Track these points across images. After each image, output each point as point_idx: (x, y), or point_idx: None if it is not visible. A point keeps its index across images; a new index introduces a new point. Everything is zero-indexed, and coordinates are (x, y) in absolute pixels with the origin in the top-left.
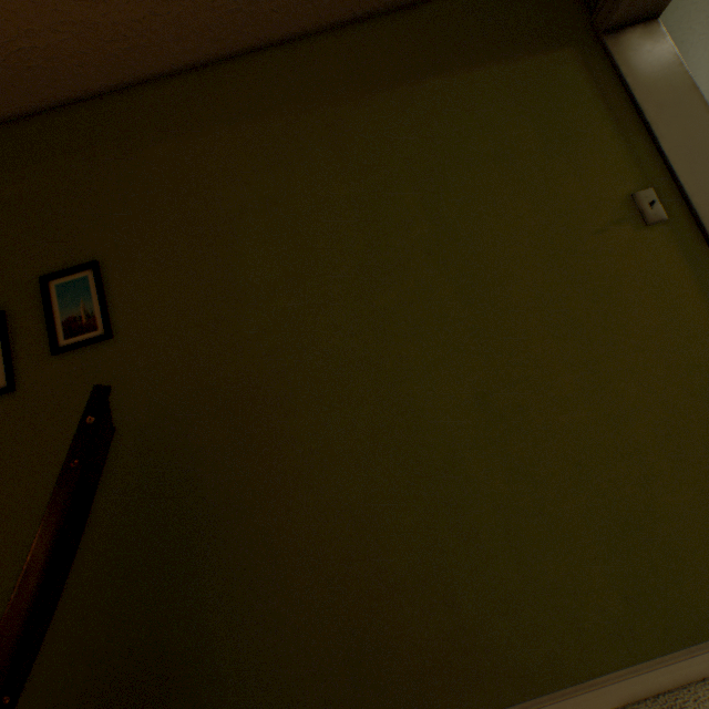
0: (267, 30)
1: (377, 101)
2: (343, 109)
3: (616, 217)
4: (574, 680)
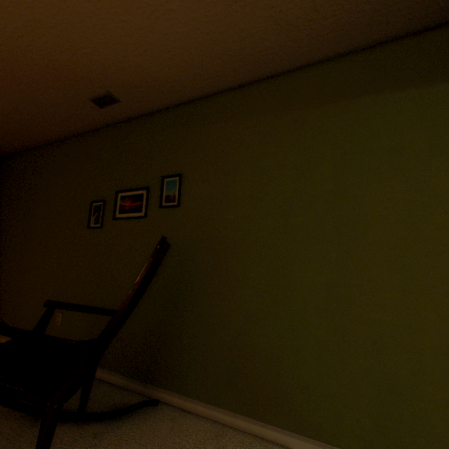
0: (277, 68)
1: (326, 109)
2: (305, 112)
3: None
4: (328, 442)
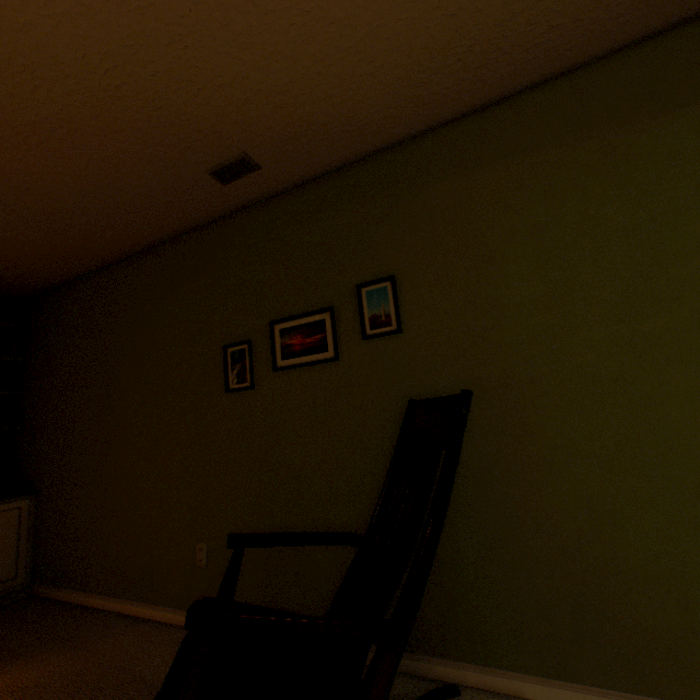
0: (554, 66)
1: (668, 121)
2: (626, 134)
3: None
4: None
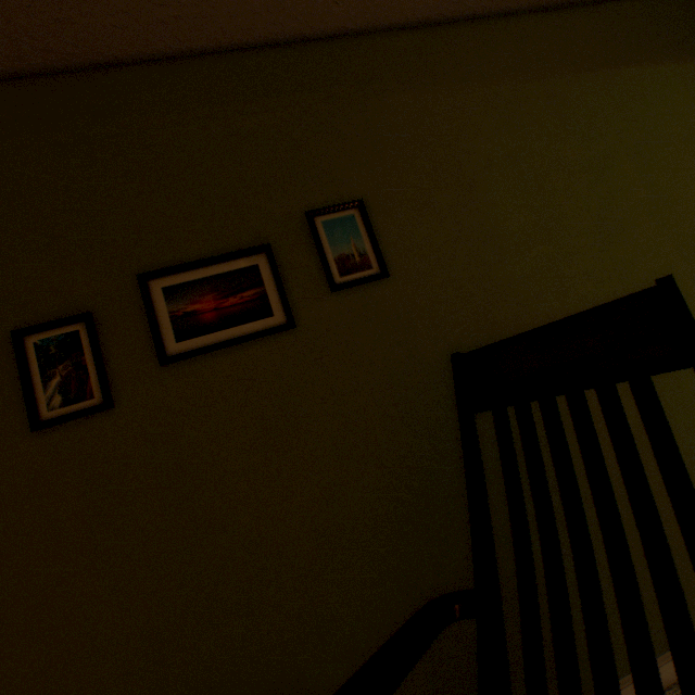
0: (495, 1)
1: (585, 80)
2: (559, 83)
3: None
4: None
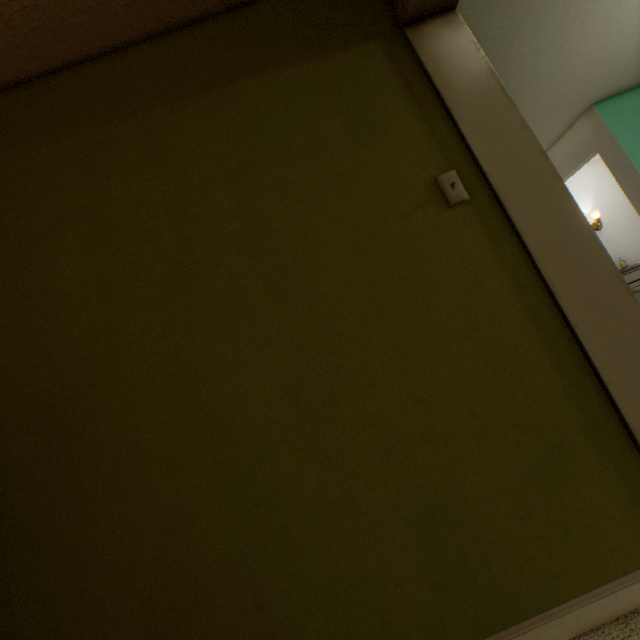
0: (81, 44)
1: (192, 104)
2: (160, 114)
3: (421, 201)
4: None
